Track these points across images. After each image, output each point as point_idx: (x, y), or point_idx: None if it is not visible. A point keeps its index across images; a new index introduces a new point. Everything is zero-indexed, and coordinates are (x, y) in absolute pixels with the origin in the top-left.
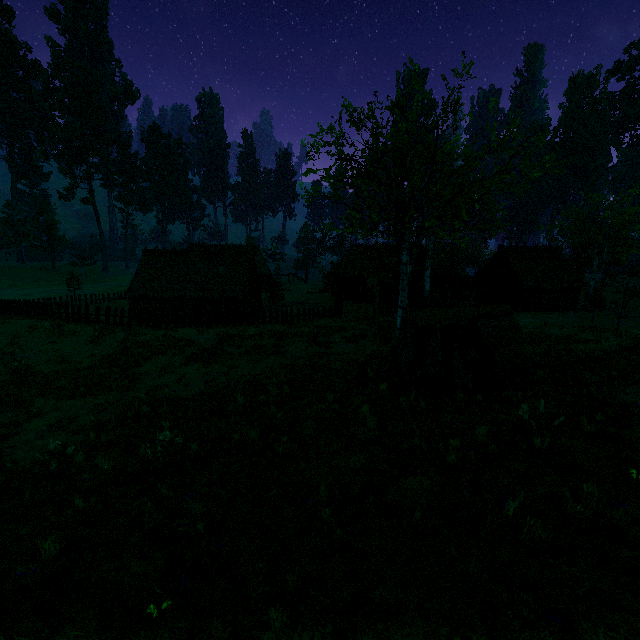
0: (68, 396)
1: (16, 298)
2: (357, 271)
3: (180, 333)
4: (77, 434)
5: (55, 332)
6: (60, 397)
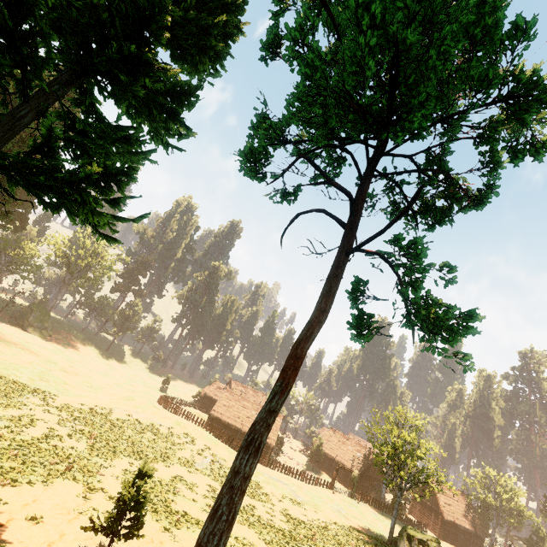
0: (252, 496)
1: (132, 378)
2: (334, 451)
3: (260, 467)
4: (287, 524)
5: (215, 444)
6: (250, 496)
